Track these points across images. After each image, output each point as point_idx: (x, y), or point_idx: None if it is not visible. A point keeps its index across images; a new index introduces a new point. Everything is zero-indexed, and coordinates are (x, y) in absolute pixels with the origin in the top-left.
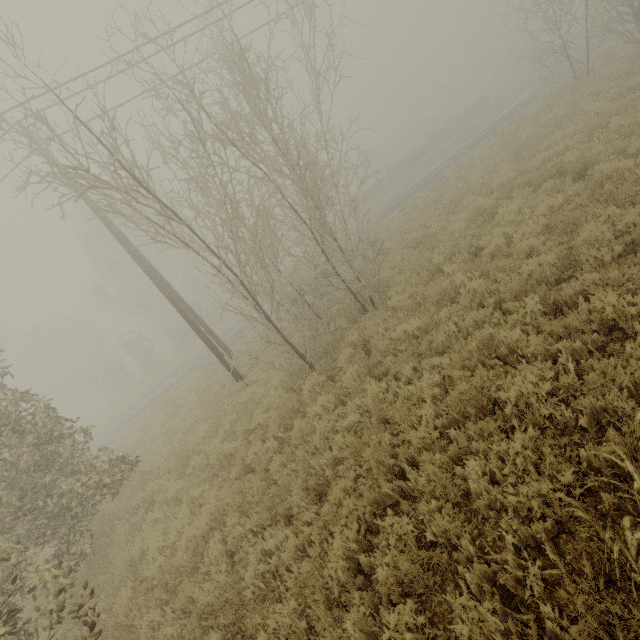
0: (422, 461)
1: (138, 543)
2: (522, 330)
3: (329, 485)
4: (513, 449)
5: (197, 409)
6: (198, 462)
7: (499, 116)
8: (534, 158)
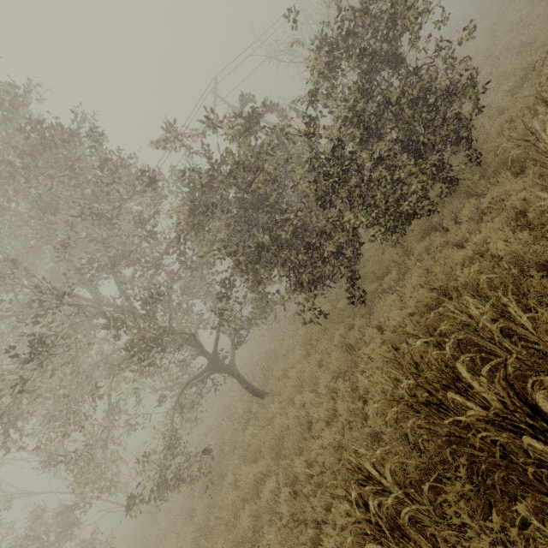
0: None
1: None
2: None
3: None
4: None
5: None
6: None
7: None
8: None
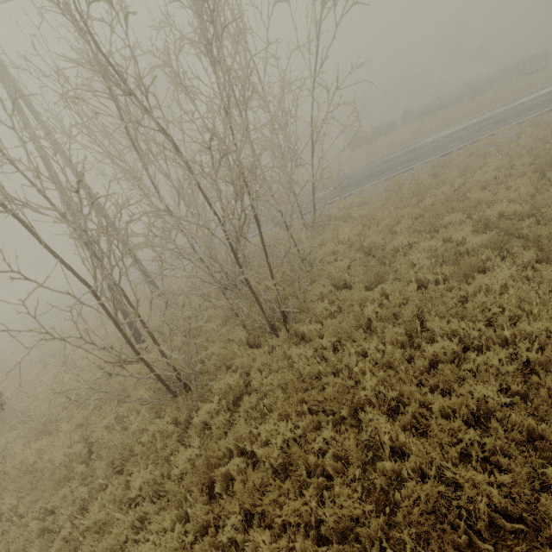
0: None
1: None
2: None
3: None
4: None
5: (96, 351)
6: (39, 447)
7: (549, 88)
8: None
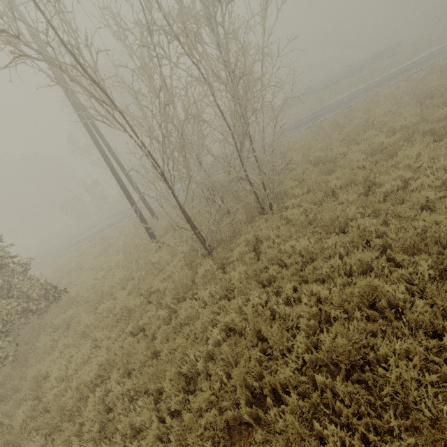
0: (284, 397)
1: (47, 364)
2: (405, 286)
3: (199, 372)
4: (384, 446)
5: (119, 255)
6: (107, 306)
7: (409, 62)
8: (440, 109)
